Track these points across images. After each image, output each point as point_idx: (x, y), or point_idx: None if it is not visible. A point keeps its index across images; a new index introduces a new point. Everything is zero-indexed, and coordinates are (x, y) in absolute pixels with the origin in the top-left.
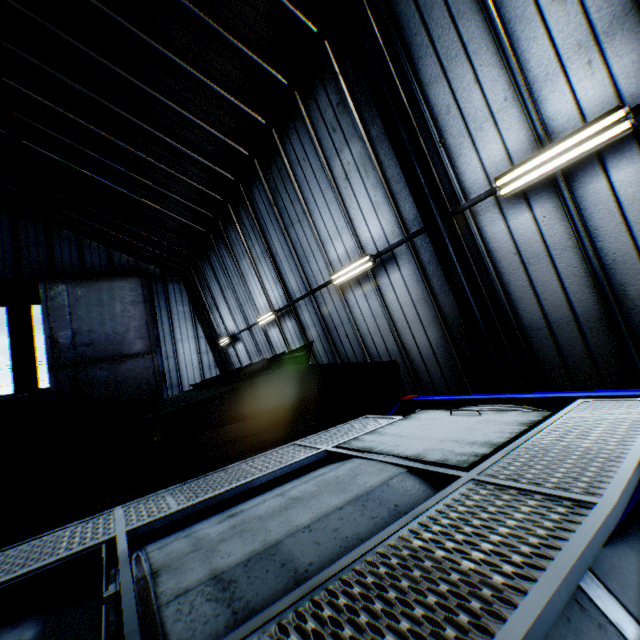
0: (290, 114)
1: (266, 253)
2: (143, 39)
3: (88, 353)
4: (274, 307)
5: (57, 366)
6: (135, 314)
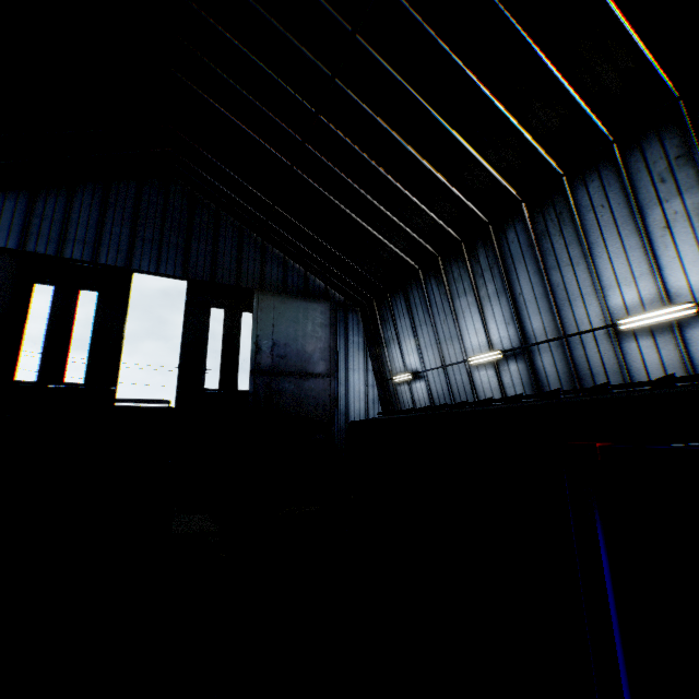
0: (596, 163)
1: (503, 293)
2: (482, 90)
3: (281, 364)
4: (494, 348)
5: (256, 371)
6: (321, 336)
